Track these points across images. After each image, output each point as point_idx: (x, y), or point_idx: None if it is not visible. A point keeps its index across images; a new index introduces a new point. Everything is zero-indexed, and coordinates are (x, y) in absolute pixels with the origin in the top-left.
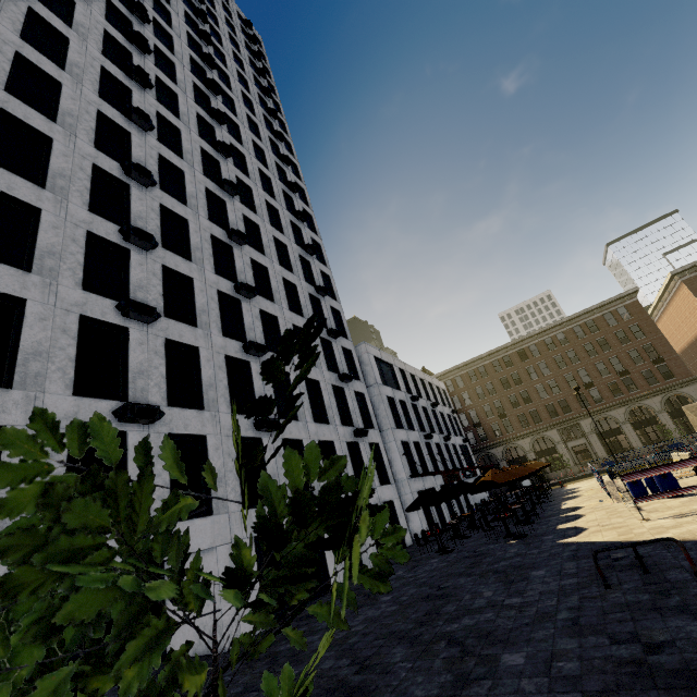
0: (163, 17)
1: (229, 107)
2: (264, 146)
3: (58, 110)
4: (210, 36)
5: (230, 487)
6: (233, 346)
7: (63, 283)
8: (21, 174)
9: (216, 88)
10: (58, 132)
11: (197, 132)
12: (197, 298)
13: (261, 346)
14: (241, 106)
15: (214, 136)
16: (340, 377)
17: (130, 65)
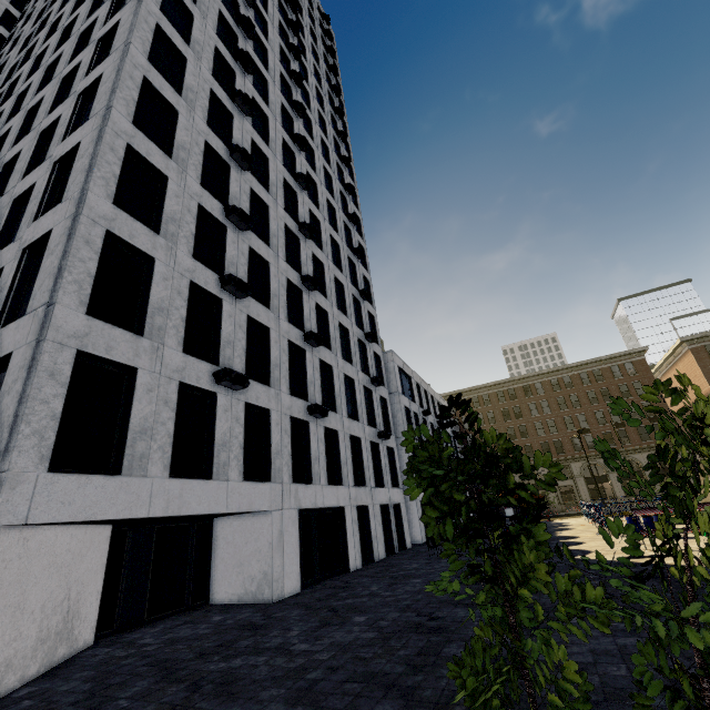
0: (261, 2)
1: (304, 100)
2: (329, 144)
3: (183, 85)
4: (299, 28)
5: (284, 460)
6: (294, 333)
7: (180, 249)
8: (153, 141)
9: (299, 81)
10: (182, 106)
11: (281, 122)
12: (271, 283)
13: (320, 338)
14: (314, 101)
15: (292, 128)
16: (372, 379)
17: (240, 50)
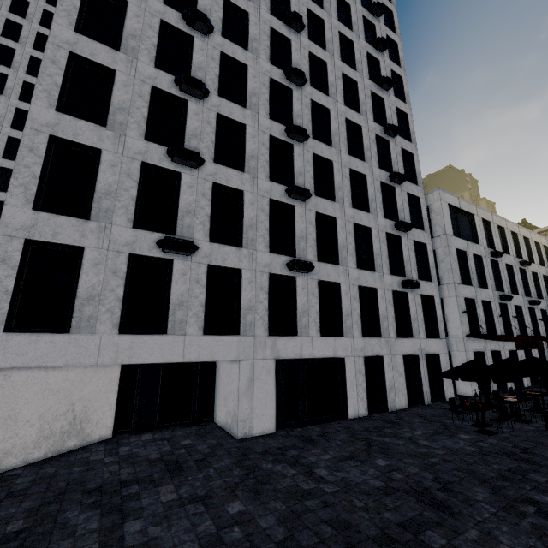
0: None
1: None
2: None
3: None
4: None
5: (258, 315)
6: (279, 191)
7: (130, 135)
8: (104, 42)
9: None
10: None
11: None
12: (248, 144)
13: (303, 190)
14: None
15: None
16: (396, 225)
17: None
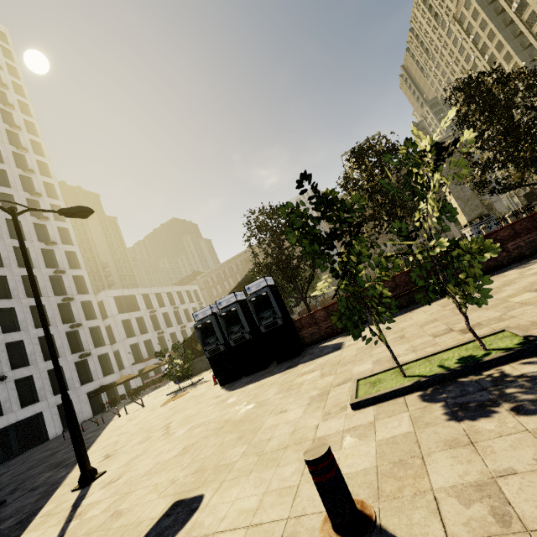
0: None
1: None
2: (6, 166)
3: None
4: None
5: None
6: None
7: None
8: None
9: None
10: None
11: None
12: None
13: None
14: None
15: None
16: (70, 327)
17: None
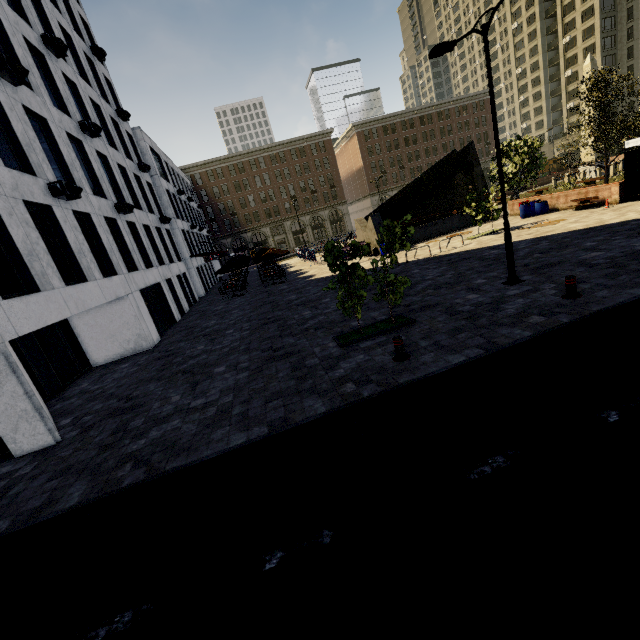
0: None
1: None
2: None
3: None
4: None
5: (117, 256)
6: (66, 121)
7: None
8: None
9: None
10: None
11: None
12: (15, 47)
13: (99, 128)
14: None
15: None
16: (141, 166)
17: None
